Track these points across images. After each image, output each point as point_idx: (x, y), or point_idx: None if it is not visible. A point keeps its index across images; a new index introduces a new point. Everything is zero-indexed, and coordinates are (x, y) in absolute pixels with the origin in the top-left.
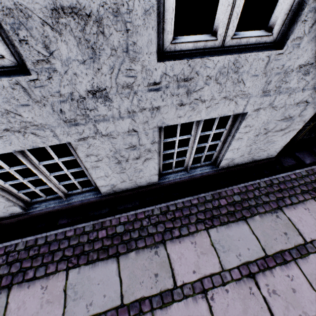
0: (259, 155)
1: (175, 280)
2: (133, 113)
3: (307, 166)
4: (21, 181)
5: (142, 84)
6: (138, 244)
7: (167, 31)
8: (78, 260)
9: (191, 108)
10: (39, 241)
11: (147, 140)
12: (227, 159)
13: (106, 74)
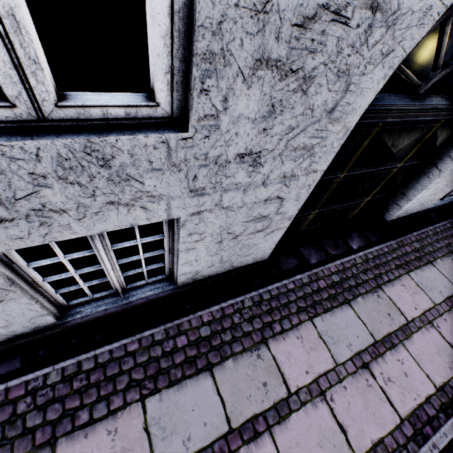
0: (242, 261)
1: None
2: None
3: (313, 266)
4: None
5: None
6: None
7: None
8: None
9: (39, 223)
10: None
11: None
12: (186, 273)
13: None
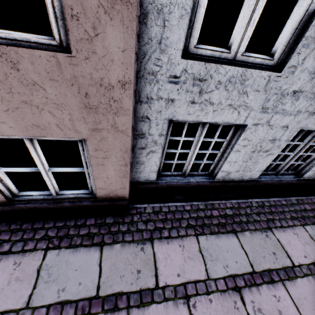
0: None
1: (291, 260)
2: (299, 112)
3: None
4: (177, 151)
5: None
6: (249, 226)
7: None
8: (202, 229)
9: None
10: (163, 208)
11: (286, 137)
12: (312, 170)
13: (312, 83)
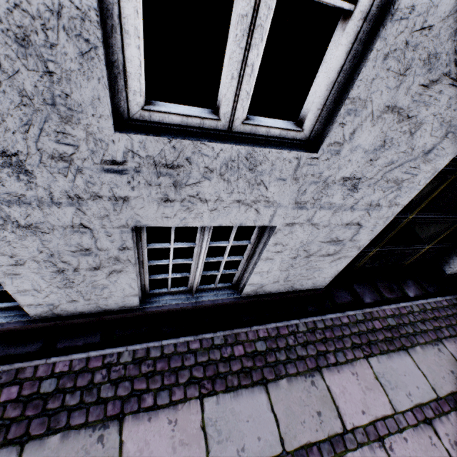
0: (302, 283)
1: None
2: (78, 199)
3: (367, 306)
4: None
5: (91, 159)
6: (72, 419)
7: (133, 90)
8: None
9: (185, 208)
10: None
11: (112, 243)
12: (253, 284)
13: (16, 132)
